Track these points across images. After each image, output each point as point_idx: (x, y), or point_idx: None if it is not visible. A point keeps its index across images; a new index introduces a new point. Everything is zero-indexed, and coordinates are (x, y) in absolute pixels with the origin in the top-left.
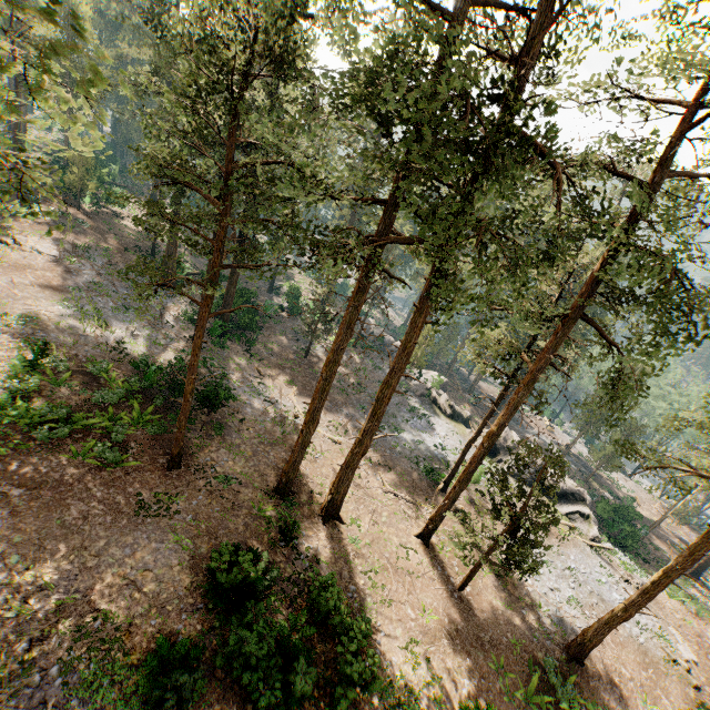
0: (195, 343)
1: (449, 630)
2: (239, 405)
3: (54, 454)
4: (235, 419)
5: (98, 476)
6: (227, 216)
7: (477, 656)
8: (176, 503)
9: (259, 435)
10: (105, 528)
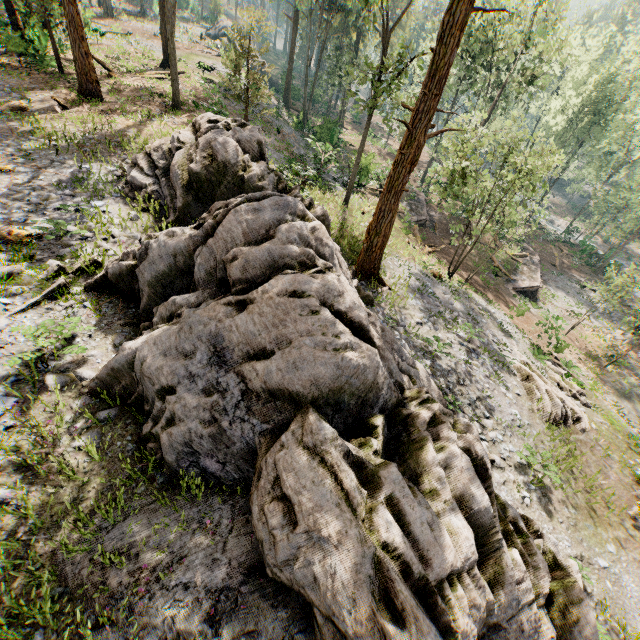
0: None
1: None
2: None
3: None
4: None
5: None
6: None
7: None
8: None
9: None
10: None
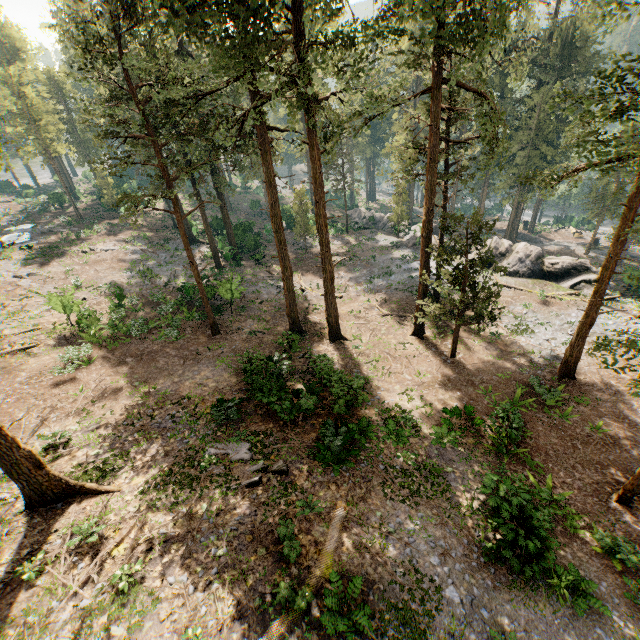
0: (183, 241)
1: (442, 381)
2: (257, 295)
3: (144, 342)
4: (256, 303)
5: (171, 346)
6: (156, 143)
7: (467, 390)
8: (221, 349)
9: (274, 307)
10: (181, 366)
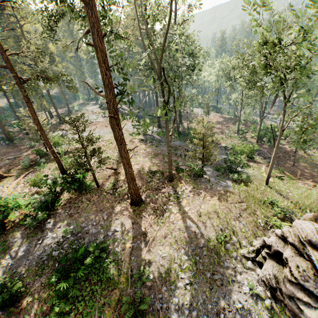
0: None
1: None
2: None
3: None
4: None
5: None
6: None
7: None
8: None
9: None
10: None
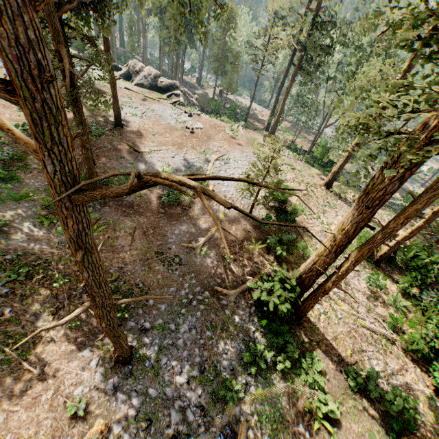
0: None
1: None
2: None
3: None
4: None
5: None
6: None
7: None
8: None
9: None
10: None
